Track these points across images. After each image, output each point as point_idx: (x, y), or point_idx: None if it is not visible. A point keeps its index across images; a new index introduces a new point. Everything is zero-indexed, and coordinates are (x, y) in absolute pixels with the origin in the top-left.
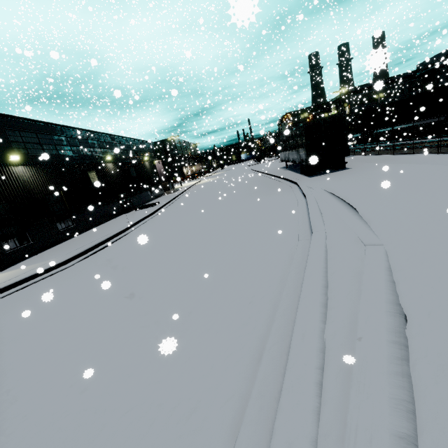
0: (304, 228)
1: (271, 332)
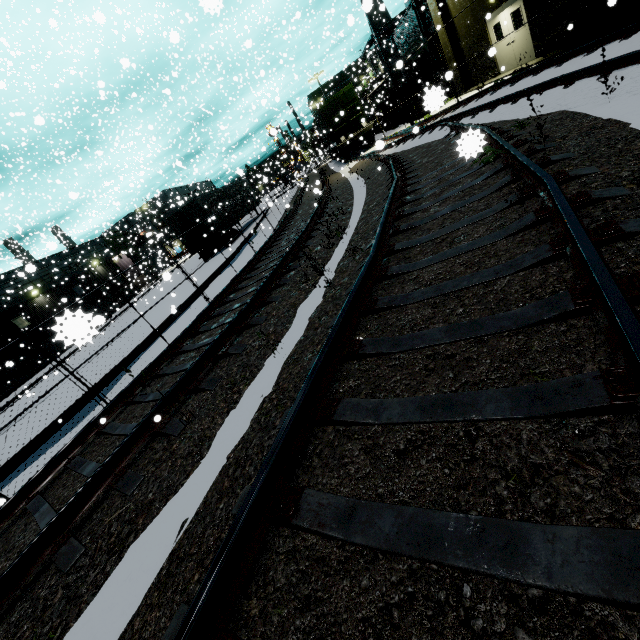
0: None
1: None
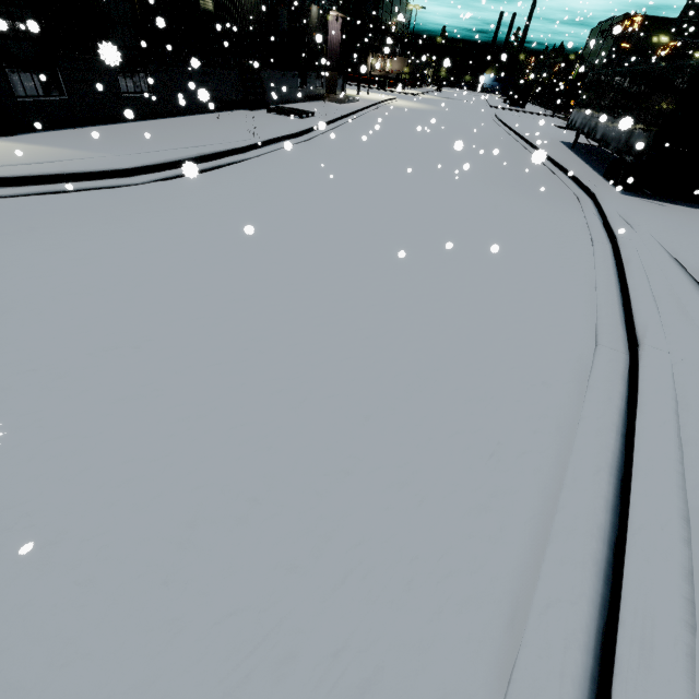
0: (609, 318)
1: (545, 568)
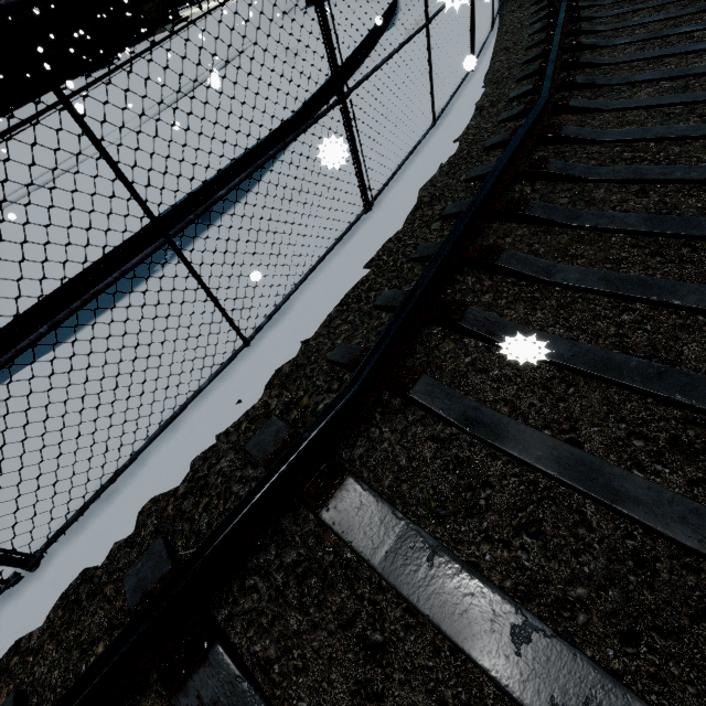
0: None
1: None
